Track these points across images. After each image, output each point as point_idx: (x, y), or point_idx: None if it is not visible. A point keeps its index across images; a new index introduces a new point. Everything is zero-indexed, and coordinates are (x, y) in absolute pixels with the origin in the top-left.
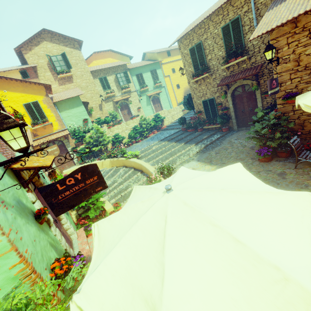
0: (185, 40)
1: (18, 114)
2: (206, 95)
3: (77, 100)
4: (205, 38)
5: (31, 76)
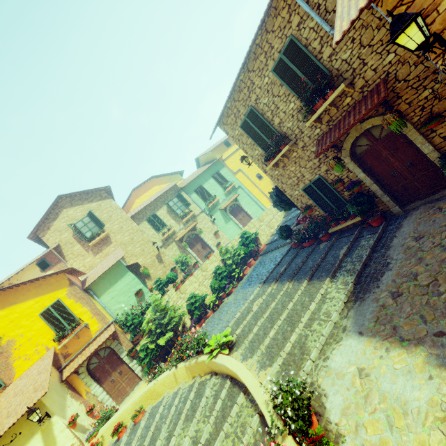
0: (228, 118)
1: None
2: (305, 178)
3: (118, 268)
4: (254, 99)
5: (52, 263)
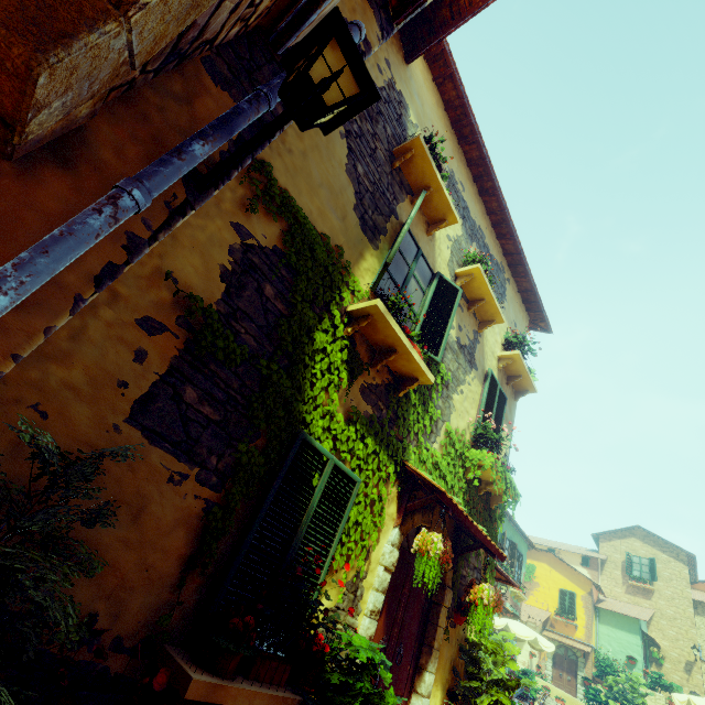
0: None
1: (521, 587)
2: None
3: (632, 622)
4: None
5: (591, 566)
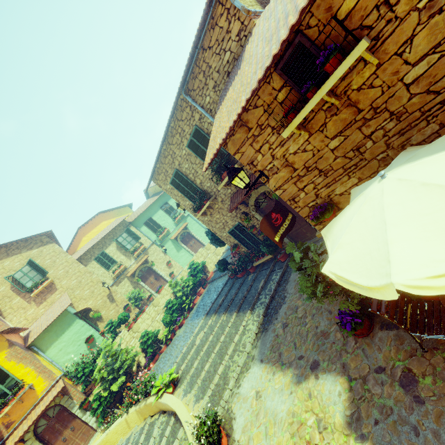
0: (159, 176)
1: None
2: (228, 224)
3: (65, 317)
4: (178, 164)
5: None
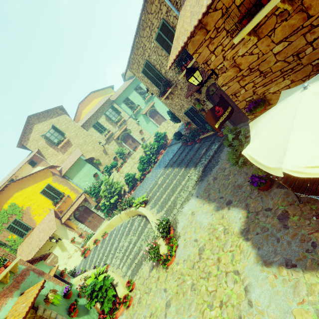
0: (133, 65)
1: None
2: (184, 106)
3: (80, 162)
4: (148, 55)
5: (38, 162)
